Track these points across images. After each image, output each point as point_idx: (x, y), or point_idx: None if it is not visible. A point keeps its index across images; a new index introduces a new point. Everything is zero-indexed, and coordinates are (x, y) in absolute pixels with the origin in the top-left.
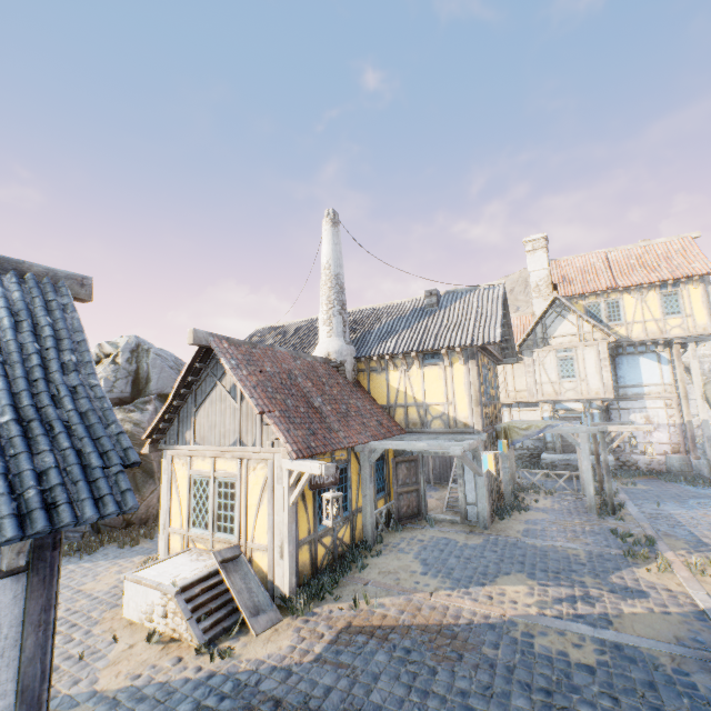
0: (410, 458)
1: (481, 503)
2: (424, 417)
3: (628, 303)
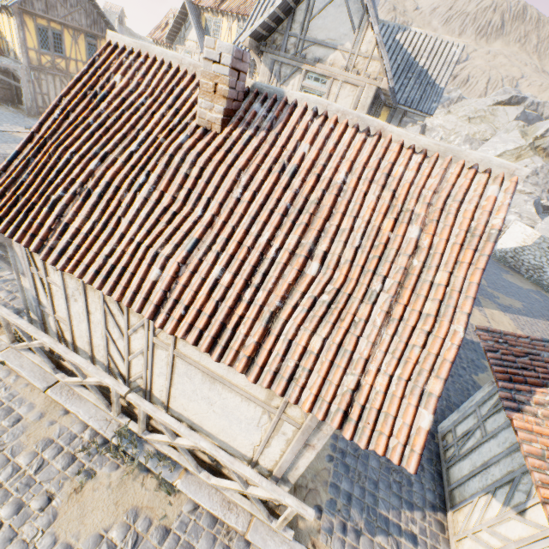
0: (3, 70)
1: (25, 102)
2: (8, 49)
3: (224, 27)
